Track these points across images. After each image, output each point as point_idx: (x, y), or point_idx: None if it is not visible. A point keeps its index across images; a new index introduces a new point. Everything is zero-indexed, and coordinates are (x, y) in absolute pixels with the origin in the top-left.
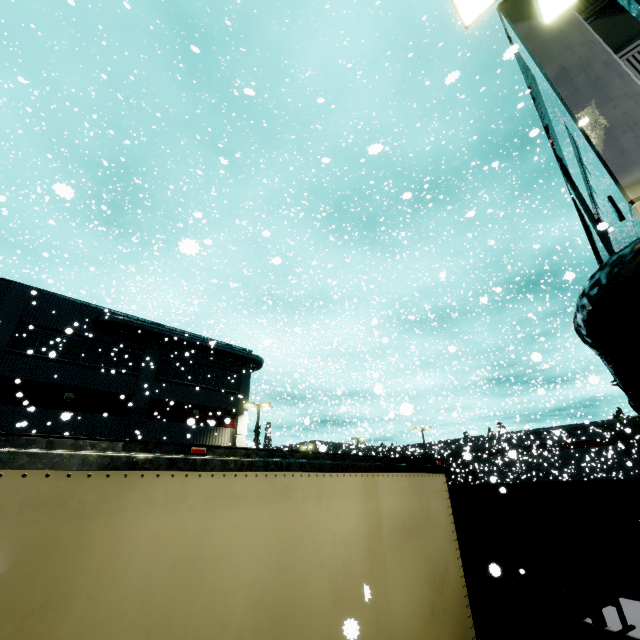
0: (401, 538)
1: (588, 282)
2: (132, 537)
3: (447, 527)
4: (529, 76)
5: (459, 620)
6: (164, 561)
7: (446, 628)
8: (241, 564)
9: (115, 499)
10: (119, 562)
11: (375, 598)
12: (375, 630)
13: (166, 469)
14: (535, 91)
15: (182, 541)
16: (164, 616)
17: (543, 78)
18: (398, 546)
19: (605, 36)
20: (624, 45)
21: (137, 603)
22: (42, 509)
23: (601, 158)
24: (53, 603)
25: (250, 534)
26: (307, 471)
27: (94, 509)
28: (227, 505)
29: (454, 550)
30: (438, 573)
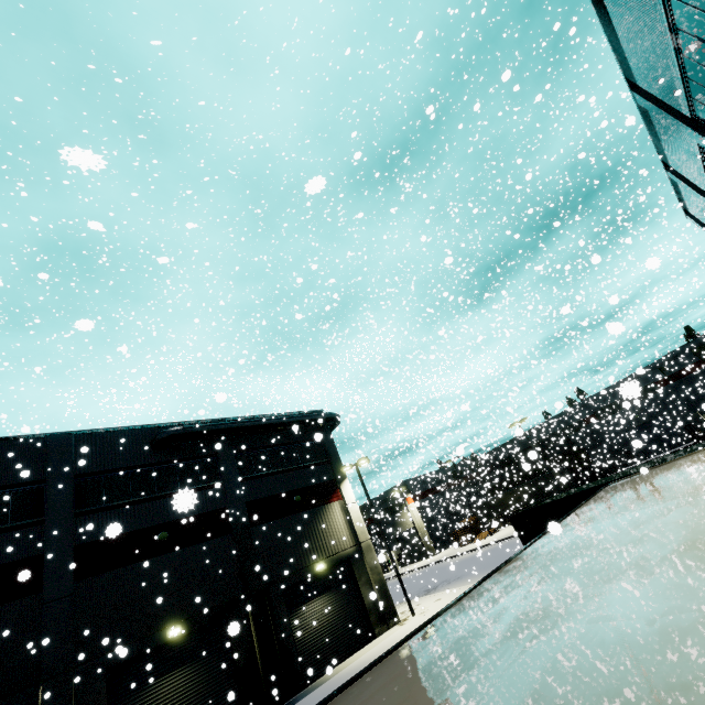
0: None
1: None
2: None
3: None
4: None
5: None
6: None
7: None
8: None
9: None
10: None
11: None
12: None
13: None
14: None
15: None
16: None
17: None
18: None
19: None
20: None
21: None
22: None
23: None
24: None
25: None
26: None
27: None
28: None
29: None
30: None
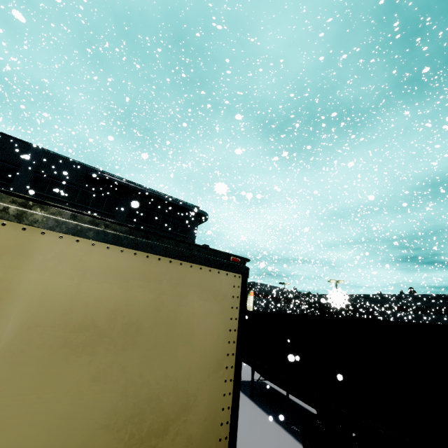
0: (63, 343)
1: None
2: None
3: (216, 346)
4: None
5: None
6: None
7: None
8: None
9: None
10: None
11: None
12: None
13: None
14: None
15: None
16: None
17: None
18: (44, 355)
19: None
20: None
21: None
22: None
23: None
24: None
25: None
26: None
27: None
28: None
29: (220, 382)
30: (156, 413)
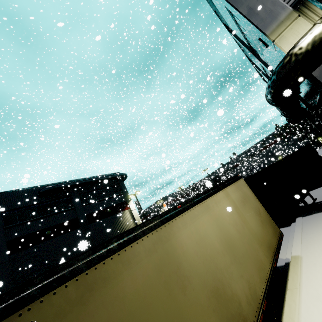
0: (243, 205)
1: (269, 81)
2: (182, 240)
3: (252, 195)
4: None
5: (269, 222)
6: (194, 243)
7: (268, 226)
8: (211, 234)
9: (171, 232)
10: (184, 248)
11: (246, 226)
12: (251, 235)
13: (176, 216)
14: None
15: (194, 235)
16: (204, 257)
17: None
18: (243, 208)
19: None
20: None
21: (196, 257)
22: (158, 243)
23: (254, 25)
24: (179, 266)
25: (207, 224)
26: (208, 197)
27: (169, 237)
28: (197, 219)
29: (257, 202)
30: (257, 211)
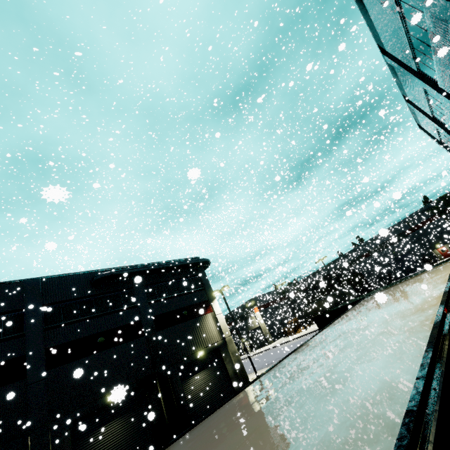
0: None
1: None
2: None
3: None
4: None
5: None
6: None
7: None
8: None
9: None
10: None
11: None
12: None
13: None
14: None
15: None
16: None
17: None
18: None
19: None
20: None
21: None
22: None
23: None
24: None
25: None
26: None
27: None
28: None
29: None
30: None
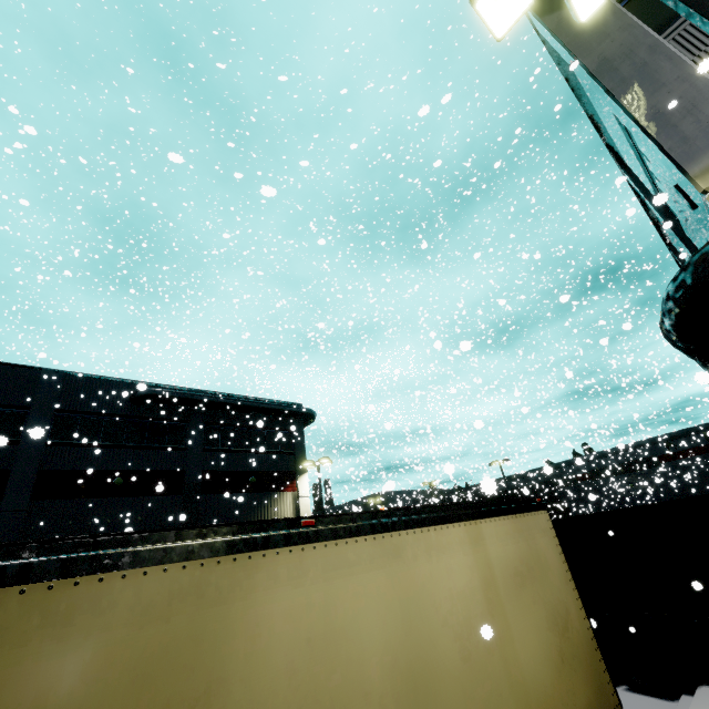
0: (516, 585)
1: (671, 285)
2: (267, 617)
3: (560, 567)
4: (564, 67)
5: (590, 665)
6: (300, 637)
7: (579, 675)
8: (369, 631)
9: (245, 582)
10: (261, 643)
11: (502, 651)
12: (508, 684)
13: (284, 545)
14: (573, 81)
15: (312, 615)
16: (311, 691)
17: (583, 71)
18: (514, 594)
19: (644, 17)
20: (667, 24)
21: (285, 681)
22: (186, 600)
23: (662, 149)
24: (214, 689)
25: (371, 600)
26: (412, 528)
27: (229, 594)
28: (345, 574)
29: (571, 591)
30: (560, 617)
